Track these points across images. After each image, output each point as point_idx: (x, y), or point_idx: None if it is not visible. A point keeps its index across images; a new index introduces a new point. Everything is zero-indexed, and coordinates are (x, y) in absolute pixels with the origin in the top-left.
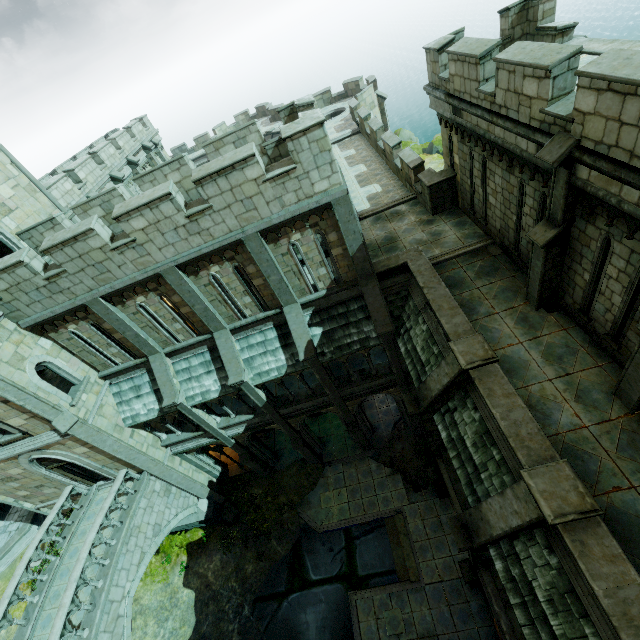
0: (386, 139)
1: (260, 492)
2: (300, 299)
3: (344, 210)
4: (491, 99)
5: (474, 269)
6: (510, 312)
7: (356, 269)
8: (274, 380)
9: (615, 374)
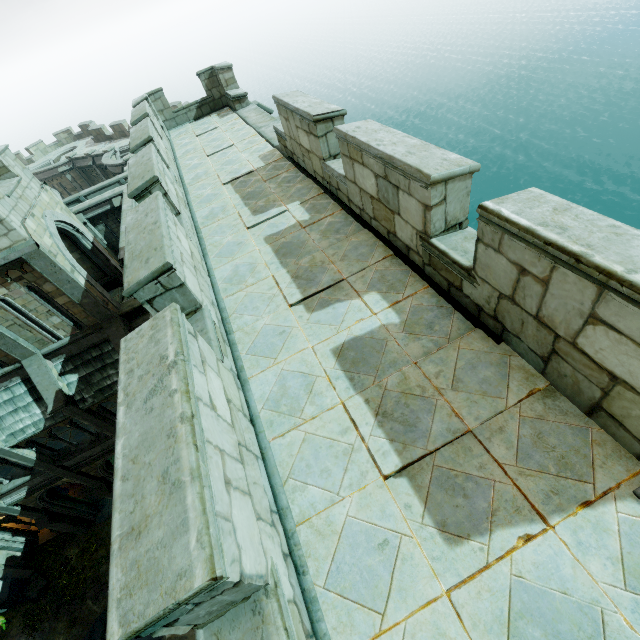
0: None
1: (77, 551)
2: (42, 349)
3: (44, 263)
4: None
5: None
6: None
7: (92, 314)
8: (39, 436)
9: None
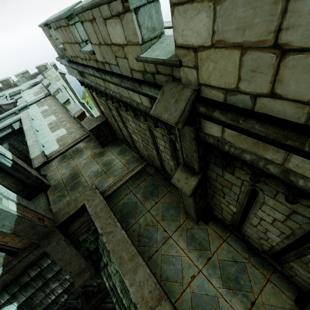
0: (59, 98)
1: None
2: None
3: None
4: (93, 57)
5: (141, 191)
6: (180, 232)
7: (28, 237)
8: None
9: (285, 287)
